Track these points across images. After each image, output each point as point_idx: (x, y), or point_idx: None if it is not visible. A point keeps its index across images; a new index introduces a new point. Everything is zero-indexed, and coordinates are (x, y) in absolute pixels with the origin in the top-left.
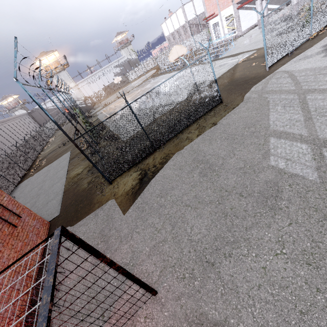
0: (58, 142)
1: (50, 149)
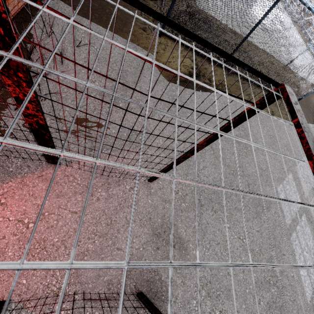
0: None
1: None
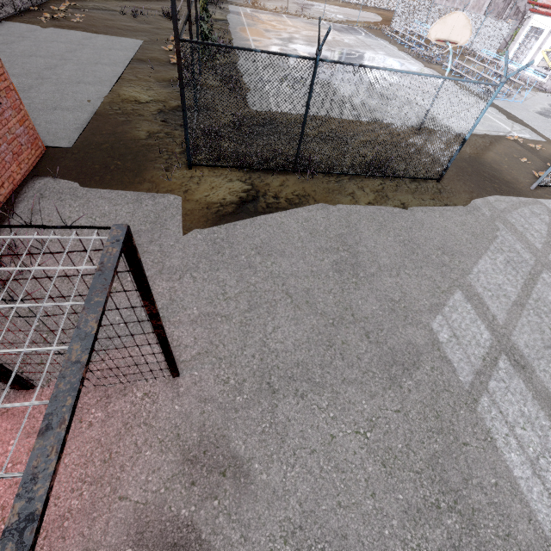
0: None
1: (103, 0)
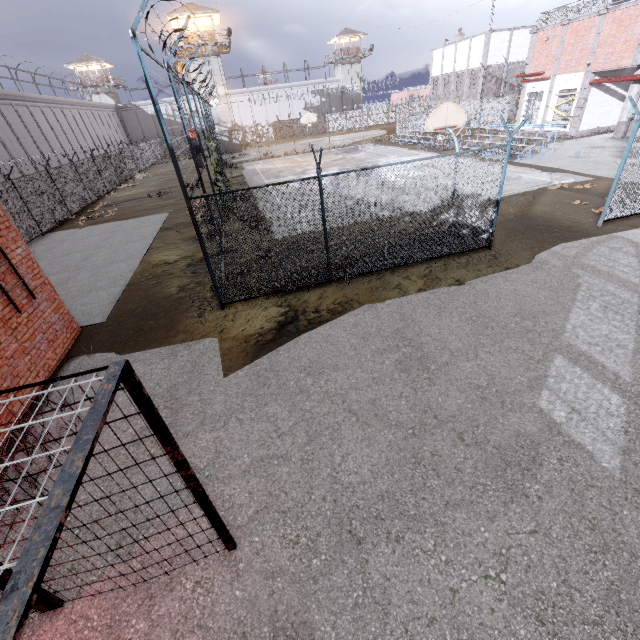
0: (151, 186)
1: (132, 193)
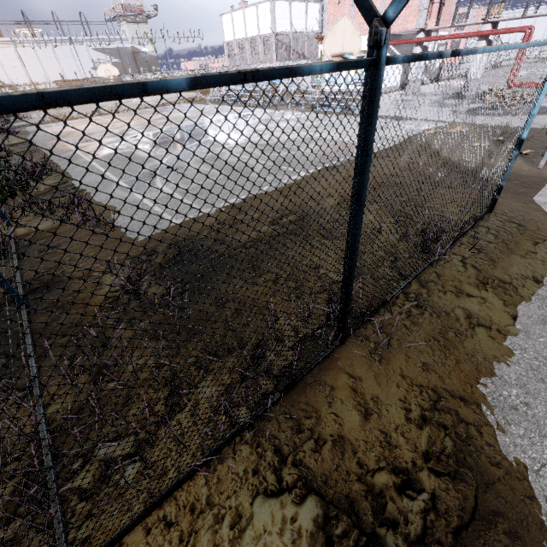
0: None
1: None
